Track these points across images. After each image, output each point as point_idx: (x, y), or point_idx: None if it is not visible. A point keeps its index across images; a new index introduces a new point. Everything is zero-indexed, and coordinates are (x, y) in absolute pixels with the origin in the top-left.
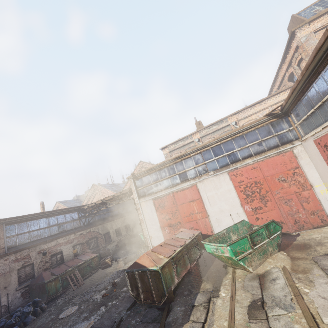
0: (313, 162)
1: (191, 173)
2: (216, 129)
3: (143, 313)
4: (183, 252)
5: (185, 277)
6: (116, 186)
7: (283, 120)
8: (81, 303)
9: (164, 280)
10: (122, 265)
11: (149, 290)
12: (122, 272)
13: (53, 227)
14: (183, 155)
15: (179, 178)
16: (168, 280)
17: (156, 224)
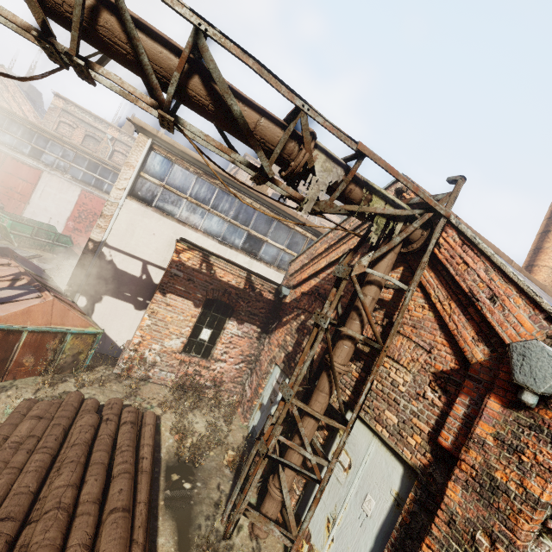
0: None
1: (49, 159)
2: None
3: None
4: None
5: None
6: None
7: None
8: None
9: None
10: None
11: None
12: None
13: None
14: (56, 137)
15: (31, 150)
16: None
17: None
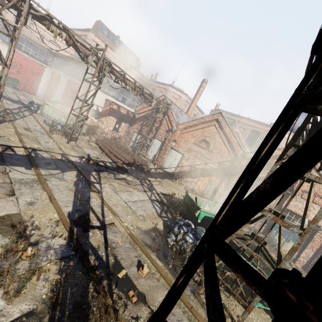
0: (47, 77)
1: None
2: None
3: None
4: None
5: None
6: None
7: (52, 56)
8: None
9: None
10: None
11: None
12: None
13: None
14: None
15: None
16: None
17: None
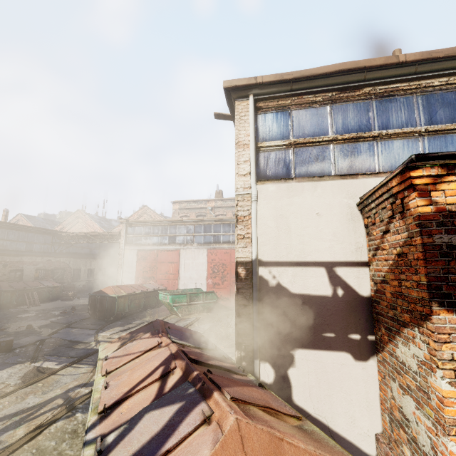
0: None
1: (180, 239)
2: (231, 205)
3: (94, 322)
4: (142, 296)
5: (136, 313)
6: (107, 222)
7: None
8: (38, 313)
9: (117, 305)
10: (84, 302)
11: (104, 310)
12: (83, 305)
13: (21, 242)
14: (179, 221)
15: (169, 239)
16: (121, 306)
17: (132, 273)
